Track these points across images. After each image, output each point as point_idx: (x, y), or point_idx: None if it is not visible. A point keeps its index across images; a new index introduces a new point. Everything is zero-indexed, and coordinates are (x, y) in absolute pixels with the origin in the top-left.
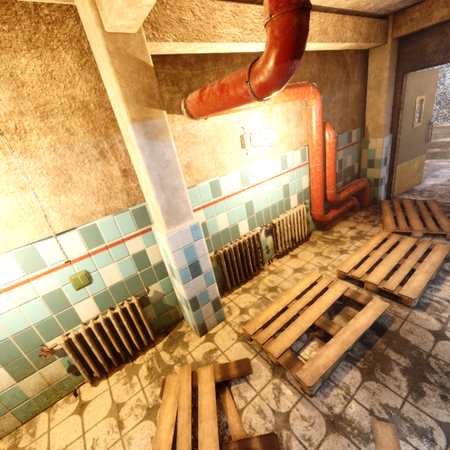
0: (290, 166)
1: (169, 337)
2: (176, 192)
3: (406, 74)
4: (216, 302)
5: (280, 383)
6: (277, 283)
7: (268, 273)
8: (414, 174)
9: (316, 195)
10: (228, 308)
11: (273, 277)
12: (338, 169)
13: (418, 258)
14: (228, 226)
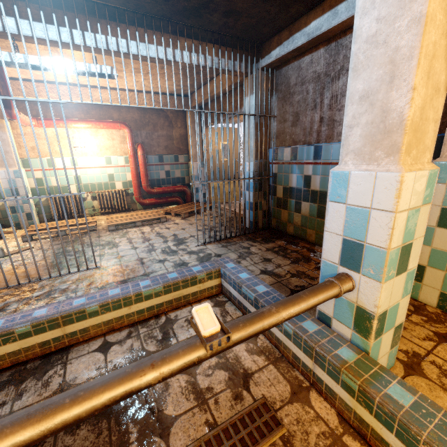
0: (114, 164)
1: (5, 229)
2: (8, 153)
3: (207, 128)
4: (29, 215)
5: (20, 240)
6: None
7: None
8: (231, 192)
9: (133, 185)
10: None
11: None
12: (166, 176)
13: (143, 217)
14: (60, 185)
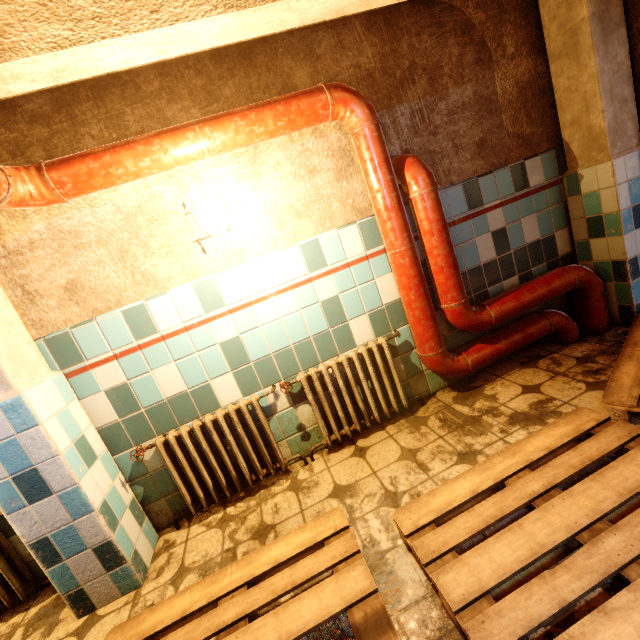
0: (333, 262)
1: (56, 597)
2: None
3: None
4: (106, 551)
5: None
6: (280, 518)
7: (287, 487)
8: None
9: (411, 316)
10: (167, 558)
11: (287, 499)
12: (495, 250)
13: None
14: (186, 389)
